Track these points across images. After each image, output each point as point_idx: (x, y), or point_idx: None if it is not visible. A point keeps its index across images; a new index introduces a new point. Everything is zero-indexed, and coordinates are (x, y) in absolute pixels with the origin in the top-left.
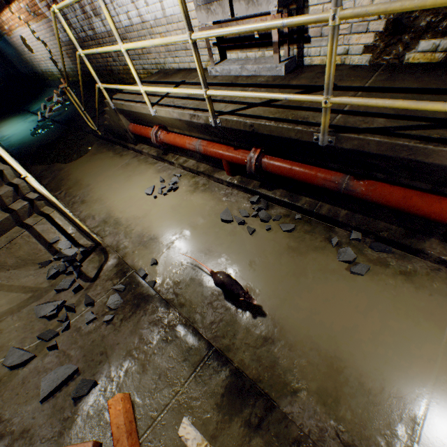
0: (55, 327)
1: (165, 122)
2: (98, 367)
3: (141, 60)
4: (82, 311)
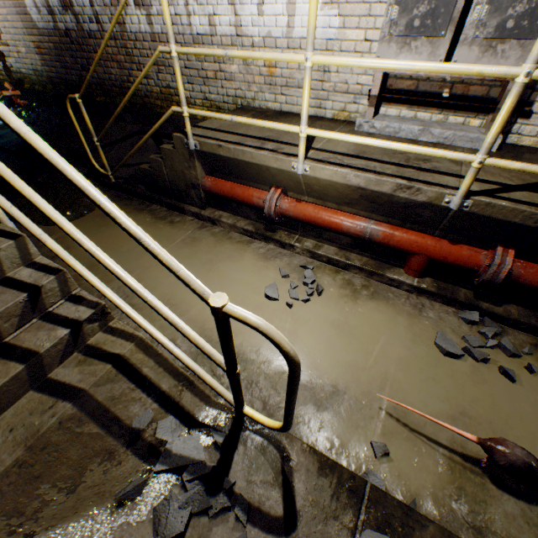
0: None
1: (300, 185)
2: None
3: (206, 86)
4: None
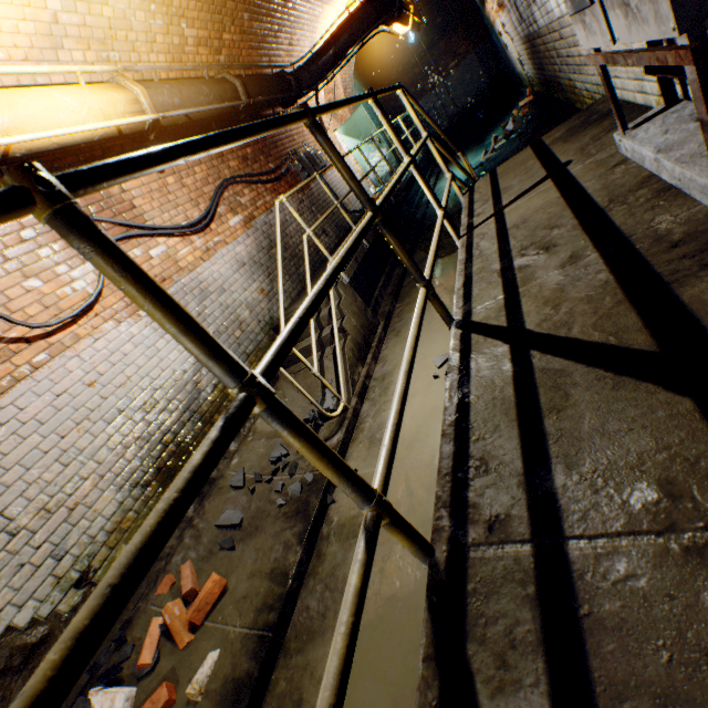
0: (268, 473)
1: None
2: (247, 536)
3: (580, 75)
4: (284, 475)
